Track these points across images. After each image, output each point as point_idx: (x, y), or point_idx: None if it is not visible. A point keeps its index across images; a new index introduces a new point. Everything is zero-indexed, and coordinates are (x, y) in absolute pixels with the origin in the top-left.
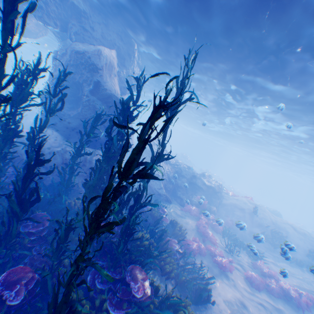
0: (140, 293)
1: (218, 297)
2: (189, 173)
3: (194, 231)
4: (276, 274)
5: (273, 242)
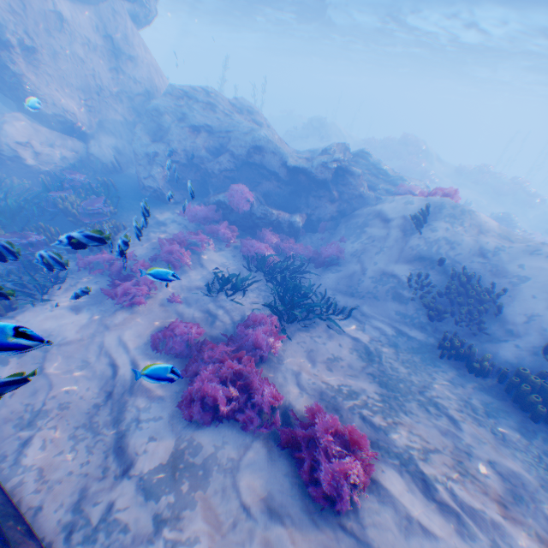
0: None
1: (20, 322)
2: (245, 145)
3: (156, 245)
4: (262, 345)
5: (428, 301)
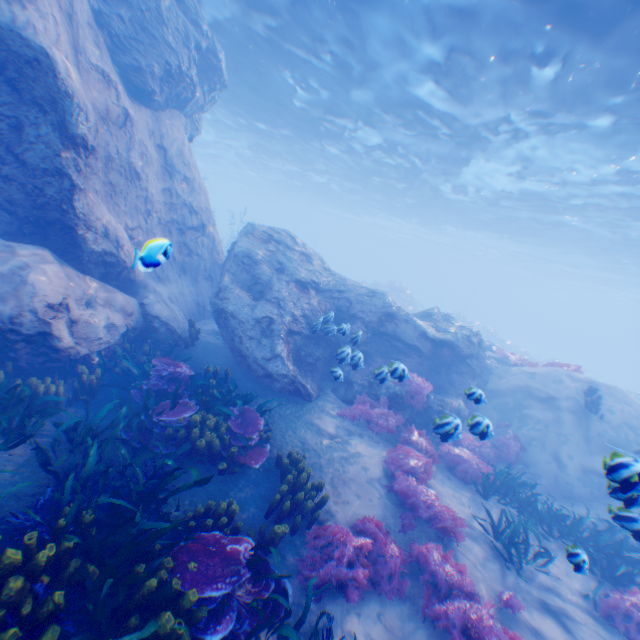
0: None
1: None
2: (375, 310)
3: (372, 487)
4: None
5: None
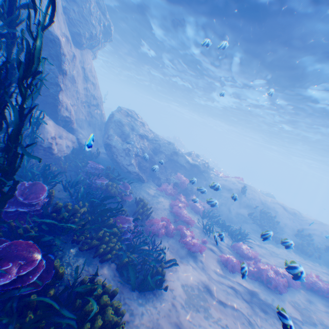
0: (4, 281)
1: (176, 282)
2: (170, 150)
3: (166, 210)
4: (256, 255)
5: (260, 223)
